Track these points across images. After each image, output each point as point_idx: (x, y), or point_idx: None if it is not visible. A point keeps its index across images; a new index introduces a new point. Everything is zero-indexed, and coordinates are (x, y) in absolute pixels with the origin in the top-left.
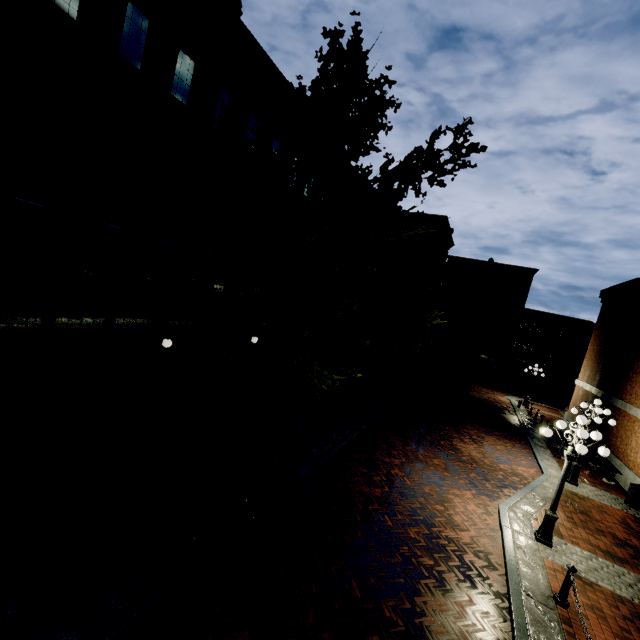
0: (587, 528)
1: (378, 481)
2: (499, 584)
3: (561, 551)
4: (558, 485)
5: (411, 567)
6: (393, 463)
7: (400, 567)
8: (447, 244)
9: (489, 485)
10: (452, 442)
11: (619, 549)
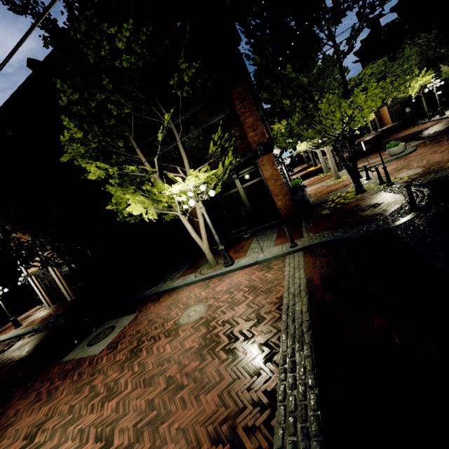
0: None
1: None
2: None
3: None
4: None
5: None
6: None
7: None
8: None
9: None
10: None
11: None
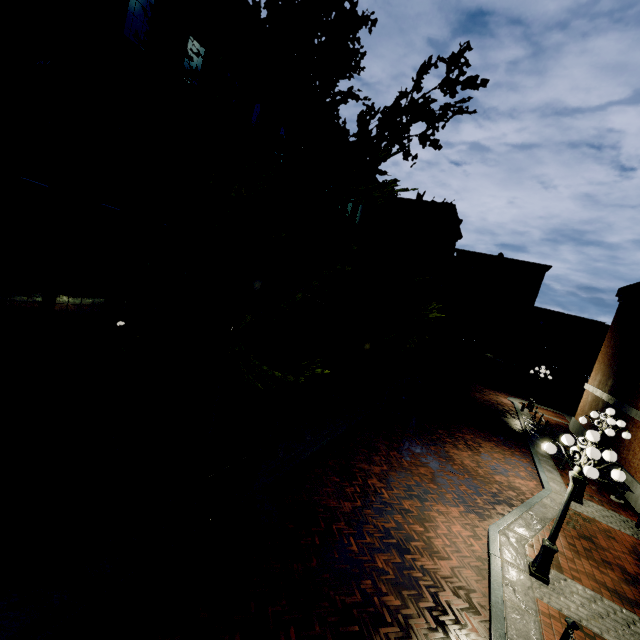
0: (591, 558)
1: (350, 493)
2: (480, 635)
3: (559, 589)
4: (560, 511)
5: (371, 609)
6: (372, 471)
7: (357, 609)
8: (455, 236)
9: (480, 501)
10: (444, 448)
11: (629, 587)
